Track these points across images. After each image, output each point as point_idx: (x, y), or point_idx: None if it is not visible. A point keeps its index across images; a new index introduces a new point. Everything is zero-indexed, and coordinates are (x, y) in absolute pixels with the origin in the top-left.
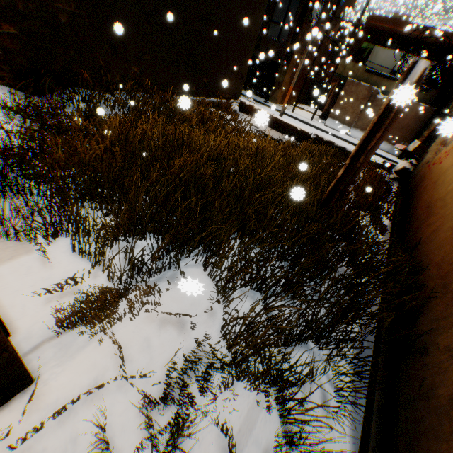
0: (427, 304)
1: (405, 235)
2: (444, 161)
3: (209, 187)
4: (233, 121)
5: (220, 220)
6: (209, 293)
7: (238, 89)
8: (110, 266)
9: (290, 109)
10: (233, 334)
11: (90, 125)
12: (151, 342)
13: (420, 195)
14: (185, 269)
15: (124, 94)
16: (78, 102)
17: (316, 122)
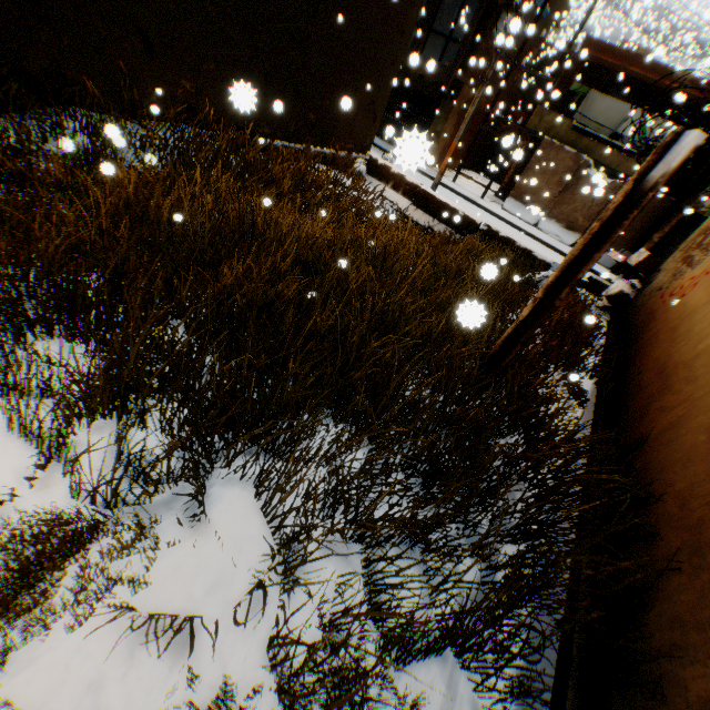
0: (663, 580)
1: (621, 417)
2: (691, 295)
3: (285, 325)
4: (354, 190)
5: (295, 399)
6: (256, 553)
7: (368, 137)
8: (72, 472)
9: (450, 176)
10: (288, 668)
11: (89, 179)
12: (103, 693)
13: (647, 347)
14: (221, 488)
15: (164, 127)
16: (72, 133)
17: (490, 201)
